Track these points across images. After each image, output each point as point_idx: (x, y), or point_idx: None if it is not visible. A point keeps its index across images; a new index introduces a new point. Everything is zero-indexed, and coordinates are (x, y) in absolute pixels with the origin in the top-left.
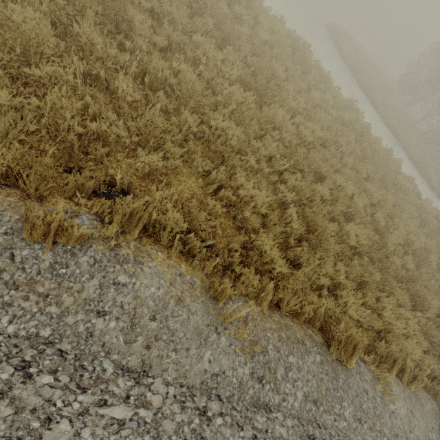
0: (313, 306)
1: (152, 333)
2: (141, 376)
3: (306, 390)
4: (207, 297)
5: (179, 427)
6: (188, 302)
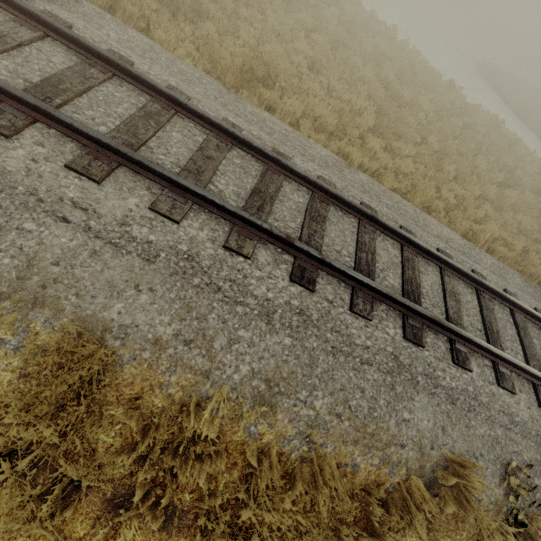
0: None
1: None
2: None
3: None
4: None
5: None
6: None
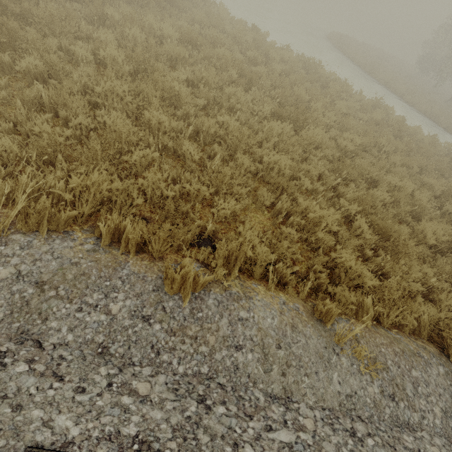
0: (416, 314)
1: (282, 360)
2: (288, 402)
3: (442, 405)
4: (314, 320)
5: (338, 448)
6: (300, 327)
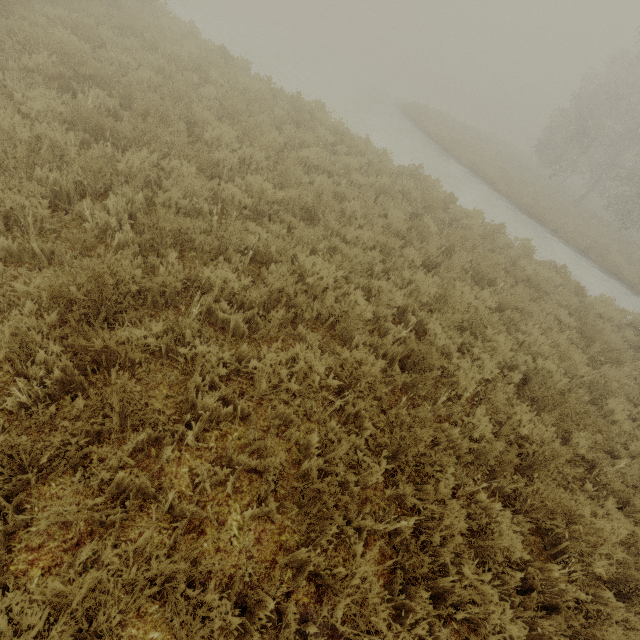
0: None
1: None
2: None
3: None
4: None
5: None
6: None
